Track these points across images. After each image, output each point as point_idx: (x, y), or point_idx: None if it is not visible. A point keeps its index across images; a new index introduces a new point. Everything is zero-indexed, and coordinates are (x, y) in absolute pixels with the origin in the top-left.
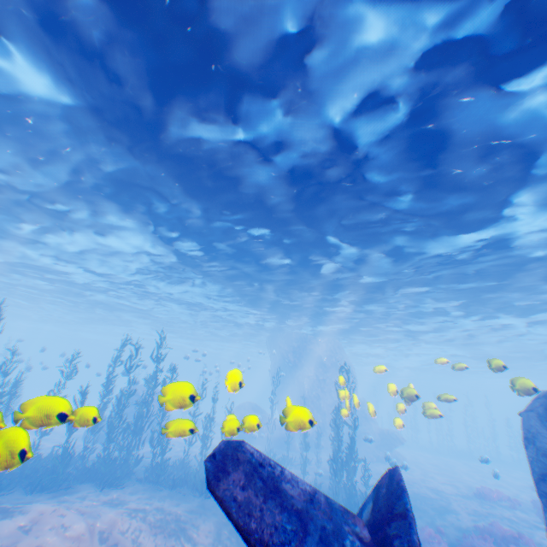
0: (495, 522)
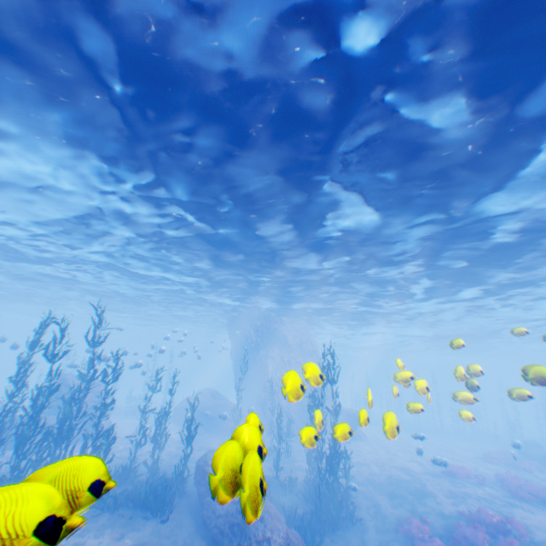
0: (481, 507)
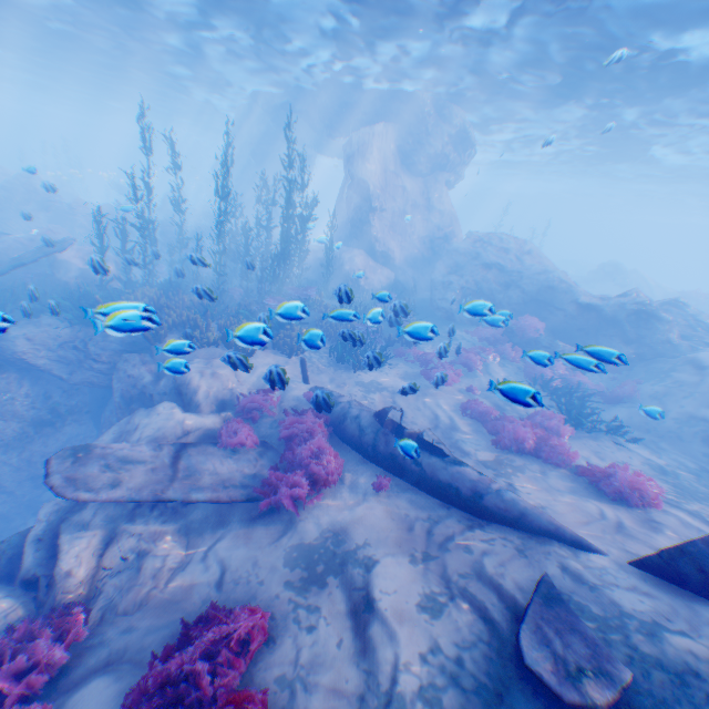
0: None
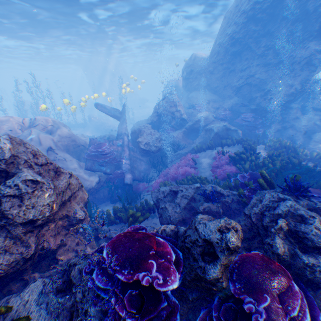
0: None
